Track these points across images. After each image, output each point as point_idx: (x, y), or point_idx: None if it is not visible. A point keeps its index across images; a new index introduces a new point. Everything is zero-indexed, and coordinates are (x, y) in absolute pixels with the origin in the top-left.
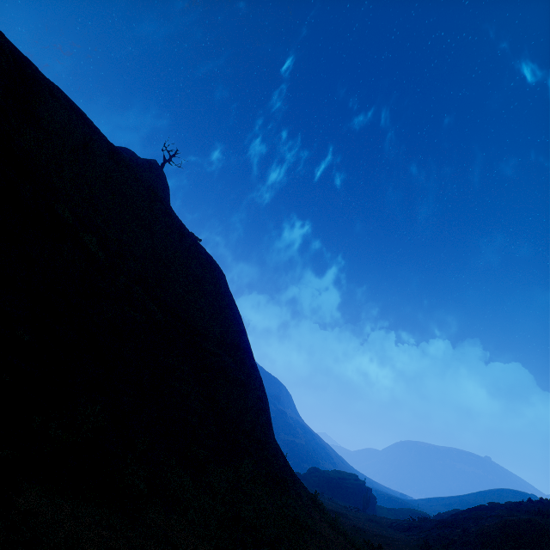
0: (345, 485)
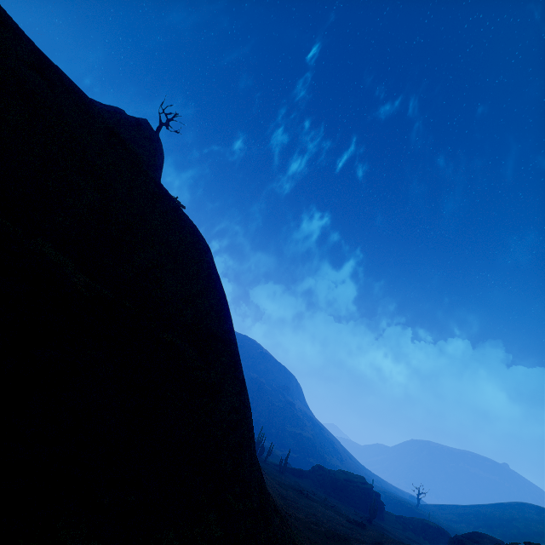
0: (351, 489)
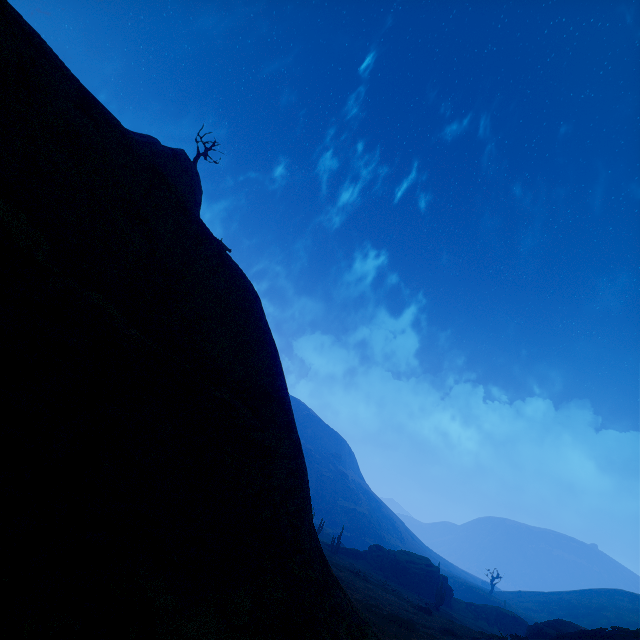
0: (415, 572)
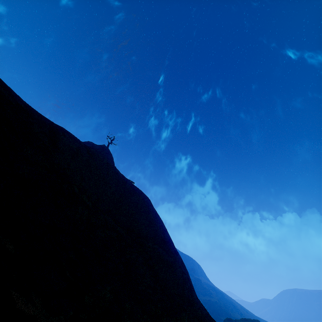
0: None
